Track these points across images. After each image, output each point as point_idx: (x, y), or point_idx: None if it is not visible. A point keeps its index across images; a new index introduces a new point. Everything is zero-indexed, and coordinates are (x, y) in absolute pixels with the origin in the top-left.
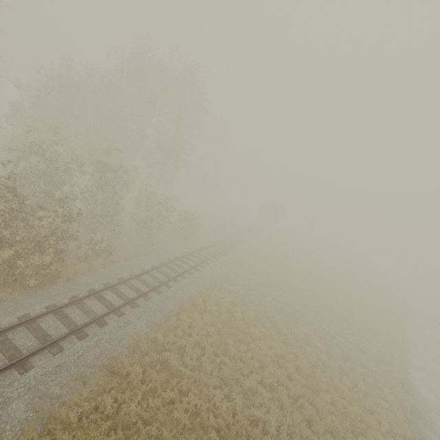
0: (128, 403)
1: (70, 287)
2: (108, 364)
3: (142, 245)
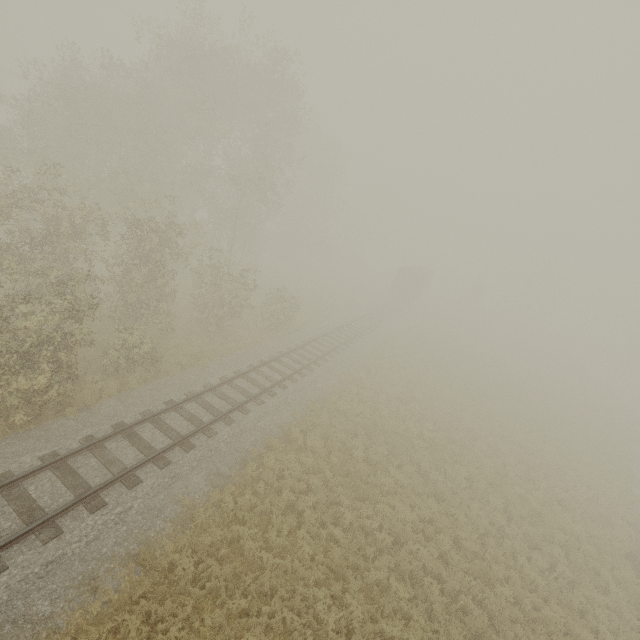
0: (168, 622)
1: (86, 420)
2: (138, 553)
3: (208, 345)
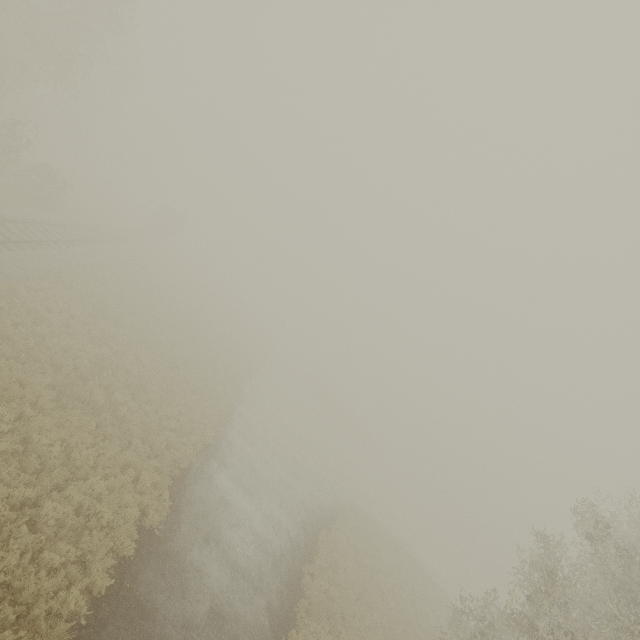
0: None
1: None
2: None
3: None
